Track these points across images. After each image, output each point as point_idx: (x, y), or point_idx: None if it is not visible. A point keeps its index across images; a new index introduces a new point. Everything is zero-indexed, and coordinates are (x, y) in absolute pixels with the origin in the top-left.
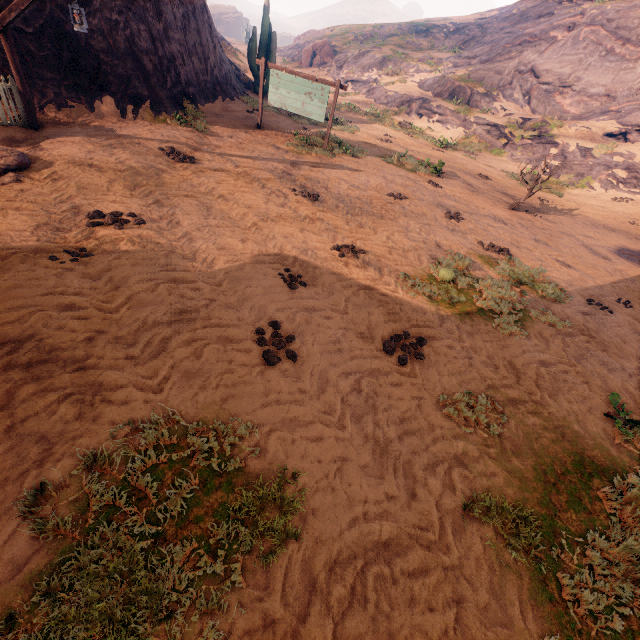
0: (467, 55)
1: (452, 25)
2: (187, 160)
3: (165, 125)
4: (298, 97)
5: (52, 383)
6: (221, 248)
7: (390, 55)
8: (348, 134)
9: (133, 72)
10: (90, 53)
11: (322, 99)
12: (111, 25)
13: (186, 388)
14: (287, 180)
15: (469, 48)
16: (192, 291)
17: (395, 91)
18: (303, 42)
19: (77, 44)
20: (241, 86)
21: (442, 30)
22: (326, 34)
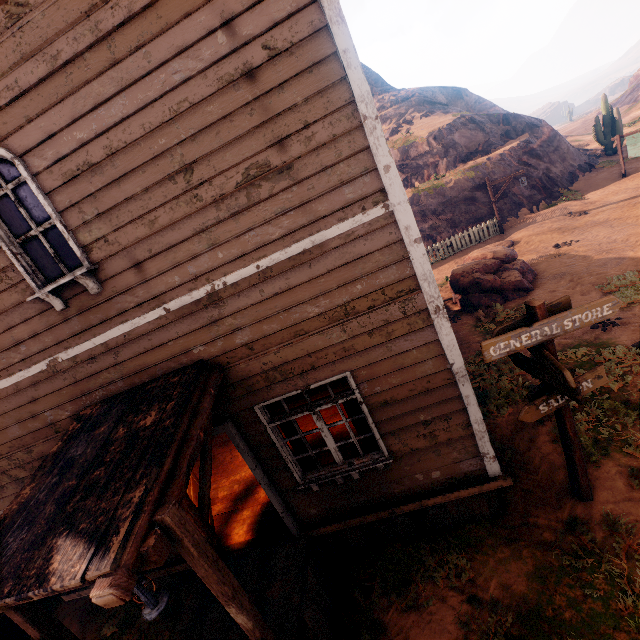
0: None
1: None
2: (582, 214)
3: (556, 207)
4: None
5: (581, 277)
6: (629, 235)
7: None
8: None
9: (530, 191)
10: (510, 195)
11: None
12: (516, 177)
13: (636, 268)
14: None
15: None
16: (622, 250)
17: None
18: None
19: (504, 194)
20: (592, 159)
21: None
22: None
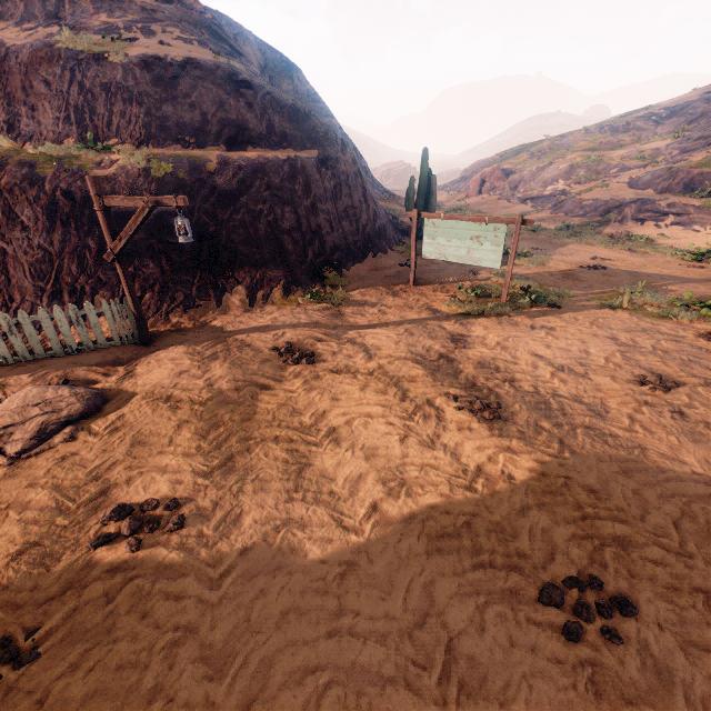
0: (701, 135)
1: (663, 110)
2: (302, 360)
3: (294, 307)
4: (461, 243)
5: None
6: (288, 607)
7: (579, 161)
8: (535, 268)
9: (270, 255)
10: (229, 247)
11: (495, 241)
12: (254, 216)
13: None
14: (444, 373)
15: (699, 127)
16: None
17: (594, 198)
18: (470, 173)
19: (217, 242)
20: (397, 235)
21: (649, 119)
22: (495, 160)
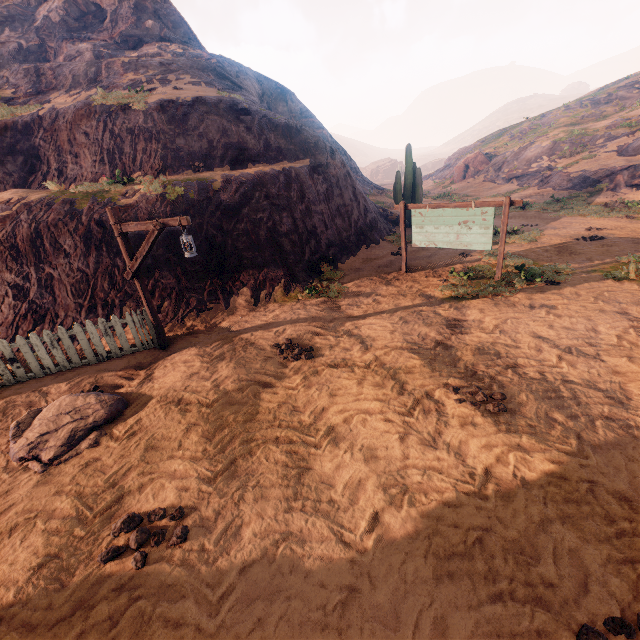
0: None
1: None
2: (301, 356)
3: (294, 303)
4: (449, 230)
5: None
6: None
7: (562, 137)
8: (528, 245)
9: (271, 257)
10: (234, 254)
11: (484, 224)
12: (255, 224)
13: None
14: (441, 362)
15: None
16: None
17: (582, 170)
18: (453, 161)
19: (224, 250)
20: (388, 226)
21: (631, 87)
22: (477, 146)
